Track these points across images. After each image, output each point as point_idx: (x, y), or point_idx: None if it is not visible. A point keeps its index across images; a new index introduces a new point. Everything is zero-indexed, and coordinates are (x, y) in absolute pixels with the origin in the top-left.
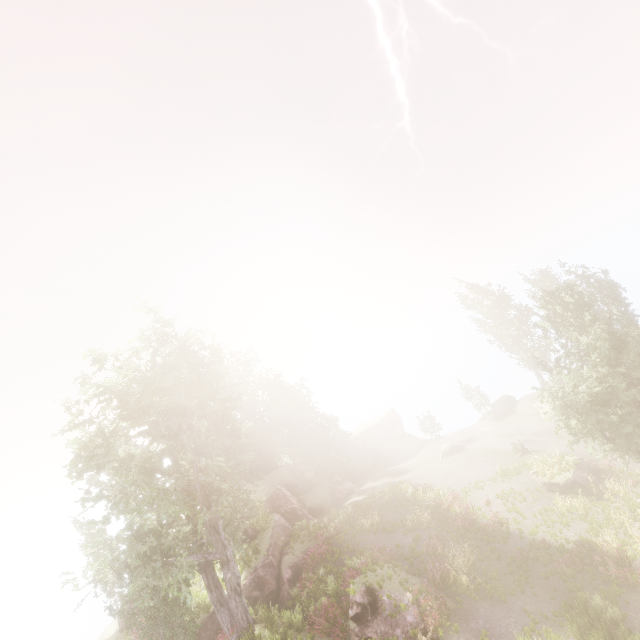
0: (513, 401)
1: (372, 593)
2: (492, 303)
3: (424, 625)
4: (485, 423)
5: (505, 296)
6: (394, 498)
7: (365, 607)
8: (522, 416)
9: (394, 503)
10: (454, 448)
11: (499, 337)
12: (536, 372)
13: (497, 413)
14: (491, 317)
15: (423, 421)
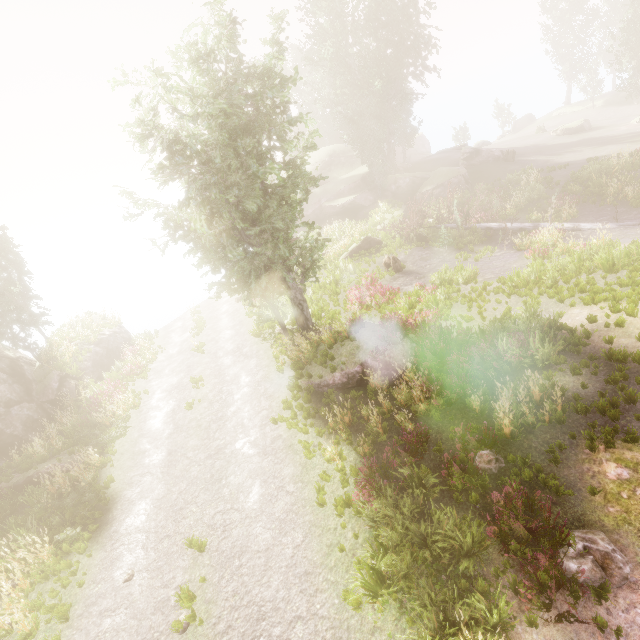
0: (533, 119)
1: (475, 149)
2: (568, 6)
3: (508, 150)
4: (503, 138)
5: (581, 0)
6: (458, 147)
7: (472, 153)
8: (540, 123)
9: (458, 149)
10: (485, 143)
11: (558, 45)
12: (569, 84)
13: (517, 128)
14: (561, 22)
15: (458, 132)
